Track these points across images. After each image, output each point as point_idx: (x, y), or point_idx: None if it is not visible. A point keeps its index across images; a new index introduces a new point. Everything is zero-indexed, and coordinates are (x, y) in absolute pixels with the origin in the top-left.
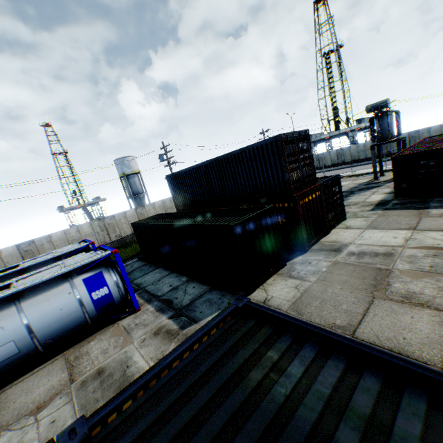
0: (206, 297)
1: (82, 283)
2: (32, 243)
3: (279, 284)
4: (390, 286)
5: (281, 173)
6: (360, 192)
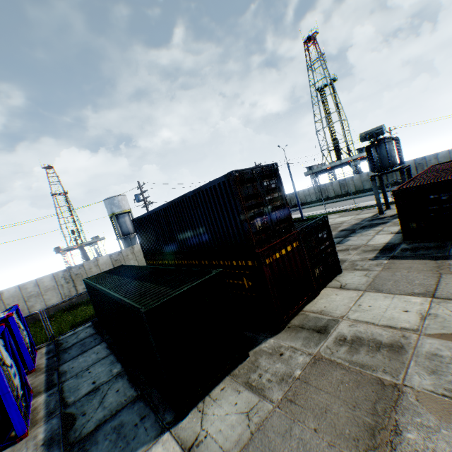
0: (120, 417)
1: None
2: None
3: (226, 400)
4: (400, 438)
5: (239, 221)
6: (362, 231)
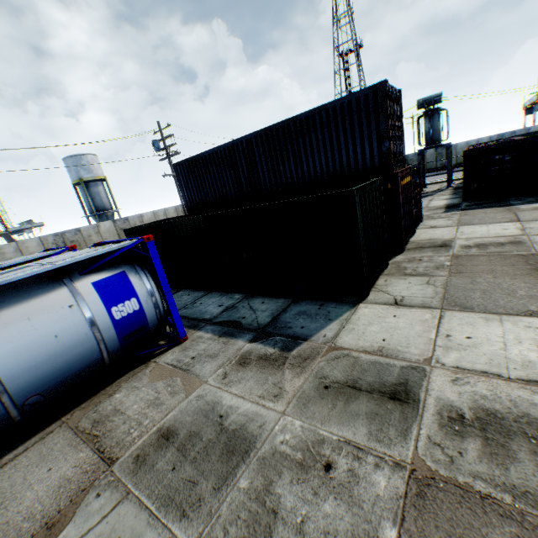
0: (295, 310)
1: (92, 289)
2: None
3: (398, 283)
4: None
5: (376, 141)
6: None
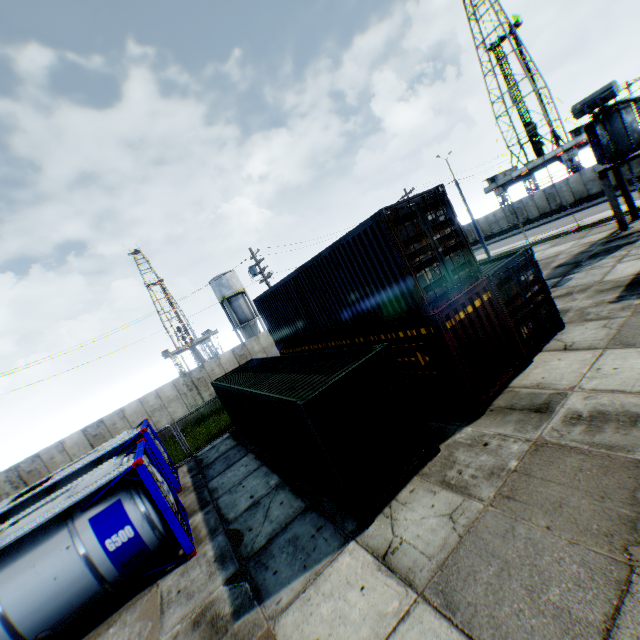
0: (293, 530)
1: (89, 525)
2: (101, 425)
3: (419, 503)
4: None
5: (400, 276)
6: (592, 262)
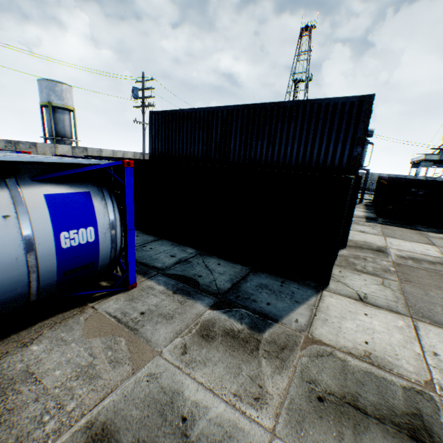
0: (255, 281)
1: (43, 203)
2: None
3: (354, 277)
4: None
5: (350, 145)
6: None
